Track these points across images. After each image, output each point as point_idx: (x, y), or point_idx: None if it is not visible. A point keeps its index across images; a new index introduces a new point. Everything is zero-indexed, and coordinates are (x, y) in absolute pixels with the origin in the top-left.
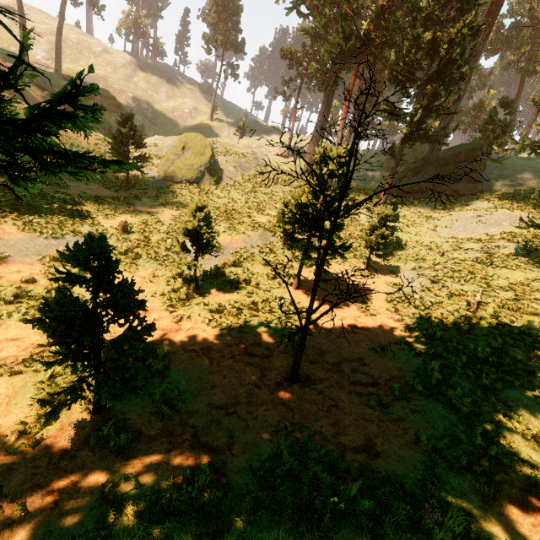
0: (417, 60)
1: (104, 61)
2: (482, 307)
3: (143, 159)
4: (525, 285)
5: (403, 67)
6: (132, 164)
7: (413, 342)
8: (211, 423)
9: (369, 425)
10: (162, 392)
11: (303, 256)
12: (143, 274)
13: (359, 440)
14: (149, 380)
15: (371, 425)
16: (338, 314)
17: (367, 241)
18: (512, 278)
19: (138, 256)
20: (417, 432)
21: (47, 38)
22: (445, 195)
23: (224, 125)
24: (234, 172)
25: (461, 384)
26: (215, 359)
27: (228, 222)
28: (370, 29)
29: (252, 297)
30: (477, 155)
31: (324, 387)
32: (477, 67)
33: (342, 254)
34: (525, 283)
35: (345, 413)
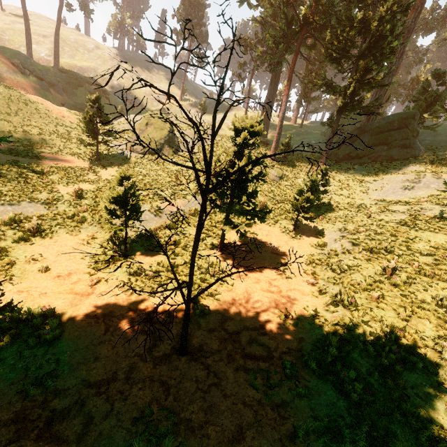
0: (351, 38)
1: (95, 55)
2: (398, 272)
3: (109, 134)
4: (446, 249)
5: (338, 46)
6: (2, 138)
7: (321, 309)
8: (74, 405)
9: (246, 411)
10: (39, 366)
11: (225, 221)
12: (83, 236)
13: (228, 431)
14: (35, 350)
15: (248, 411)
16: (254, 276)
17: (294, 205)
18: (434, 241)
19: (83, 220)
20: (297, 423)
21: (51, 39)
22: (379, 160)
23: (192, 104)
24: (191, 143)
25: (359, 362)
26: (112, 327)
27: (174, 187)
28: (309, 14)
29: (176, 259)
30: (409, 123)
31: (213, 361)
32: (407, 41)
33: (261, 219)
34: (446, 246)
35: (225, 394)
